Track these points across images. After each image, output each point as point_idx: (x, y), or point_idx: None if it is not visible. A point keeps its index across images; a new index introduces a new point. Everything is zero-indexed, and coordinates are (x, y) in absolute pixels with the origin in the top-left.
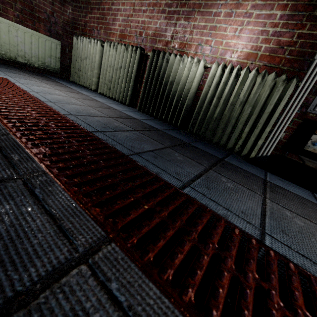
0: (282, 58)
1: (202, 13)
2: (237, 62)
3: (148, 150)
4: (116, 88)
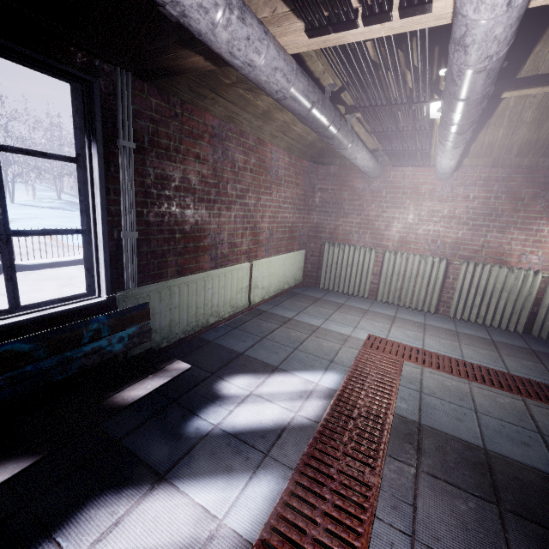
0: None
1: (520, 229)
2: None
3: None
4: (410, 297)
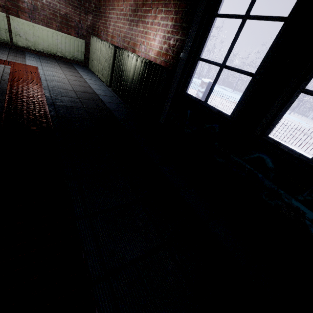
0: (170, 56)
1: (142, 22)
2: (154, 57)
3: (65, 105)
4: (105, 74)
